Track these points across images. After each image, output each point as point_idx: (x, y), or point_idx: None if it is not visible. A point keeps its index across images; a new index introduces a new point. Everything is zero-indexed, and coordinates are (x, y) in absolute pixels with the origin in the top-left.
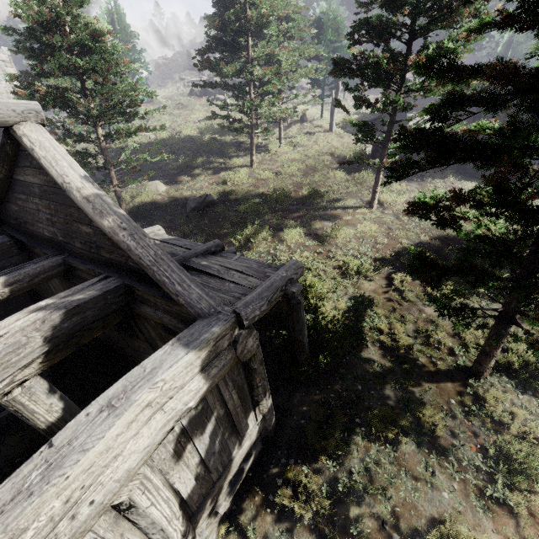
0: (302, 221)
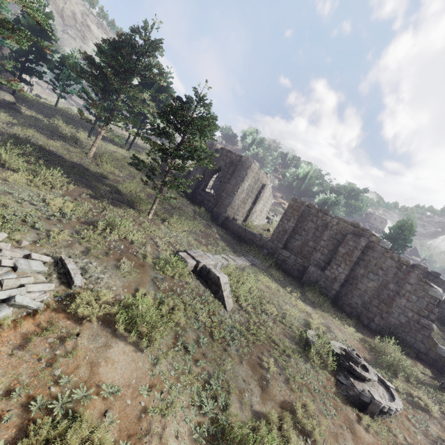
0: (32, 128)
